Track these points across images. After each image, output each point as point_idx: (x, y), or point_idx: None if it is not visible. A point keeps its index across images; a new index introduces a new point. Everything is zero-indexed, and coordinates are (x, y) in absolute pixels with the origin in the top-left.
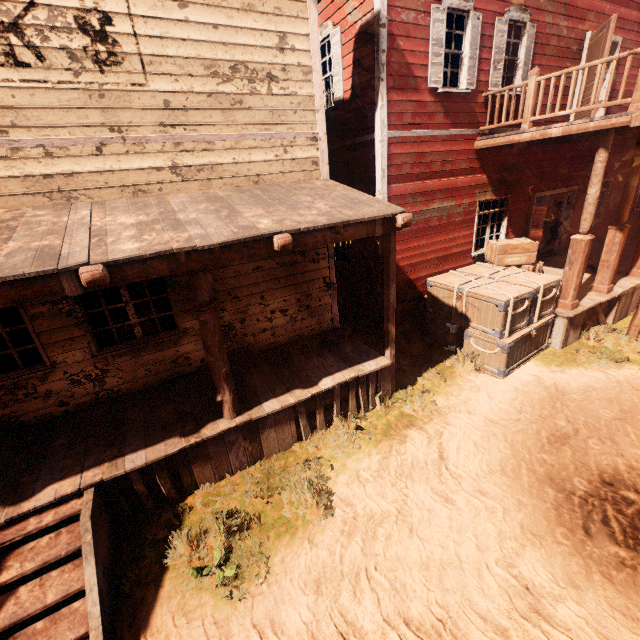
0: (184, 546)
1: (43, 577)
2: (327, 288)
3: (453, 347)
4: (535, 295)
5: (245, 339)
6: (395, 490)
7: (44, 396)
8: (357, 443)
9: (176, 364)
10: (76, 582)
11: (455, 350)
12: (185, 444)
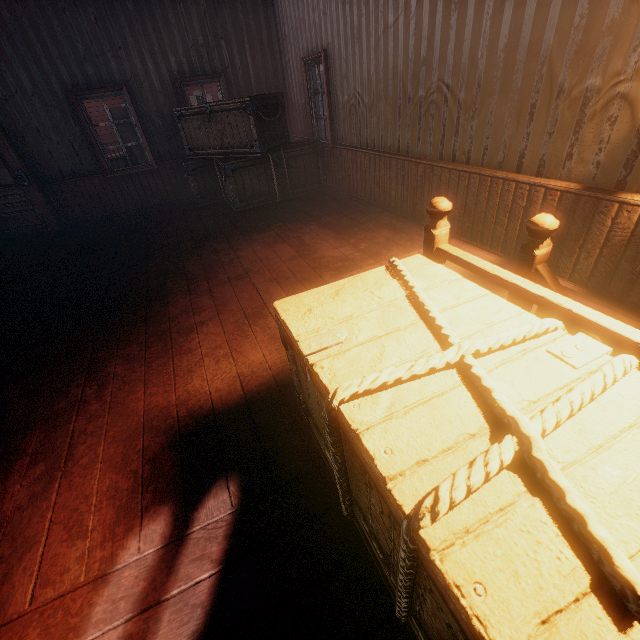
0: None
1: None
2: None
3: None
4: None
5: None
6: None
7: None
8: None
9: None
10: None
11: None
12: None
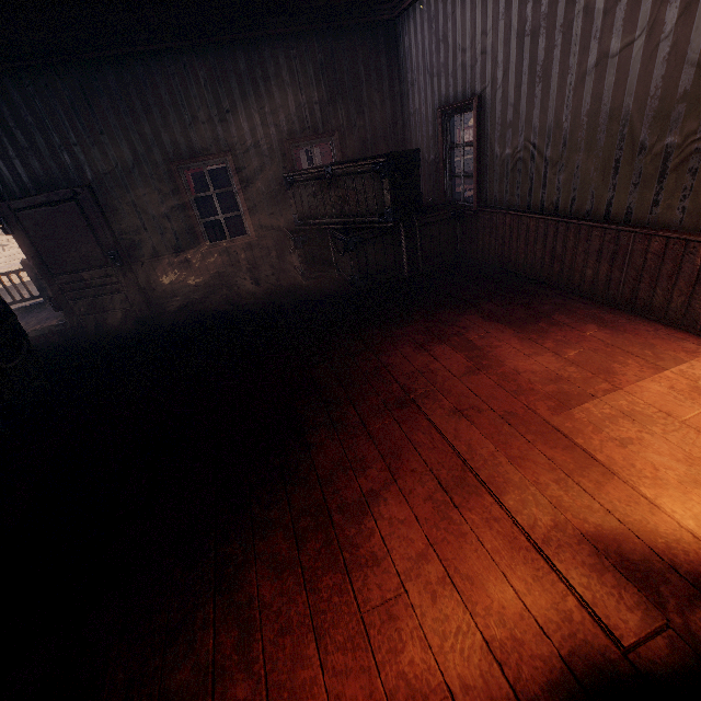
0: None
1: None
2: None
3: None
4: None
5: None
6: None
7: None
8: None
9: None
10: None
11: None
12: None
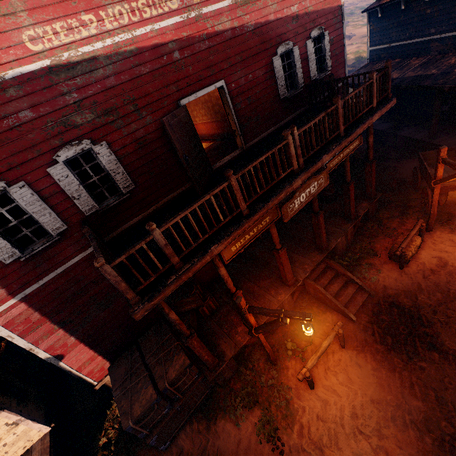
0: None
1: None
2: (16, 424)
3: None
4: (165, 391)
5: None
6: None
7: None
8: None
9: None
10: None
11: None
12: None
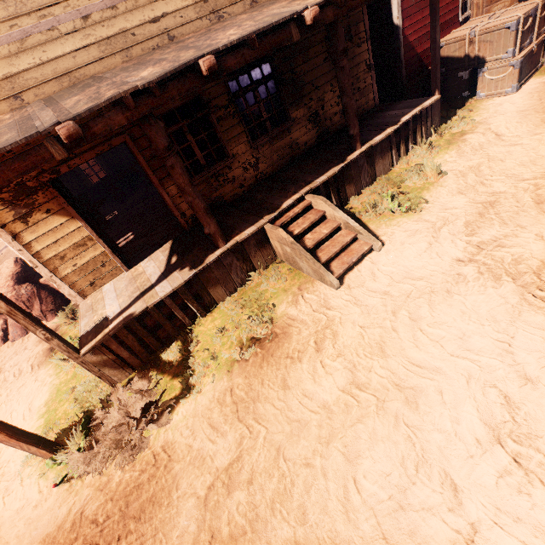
0: (370, 210)
1: (312, 232)
2: (368, 70)
3: (466, 93)
4: (535, 13)
5: (325, 124)
6: (477, 155)
7: (232, 181)
8: (435, 151)
9: (292, 149)
10: (333, 225)
11: (468, 95)
12: (343, 164)
